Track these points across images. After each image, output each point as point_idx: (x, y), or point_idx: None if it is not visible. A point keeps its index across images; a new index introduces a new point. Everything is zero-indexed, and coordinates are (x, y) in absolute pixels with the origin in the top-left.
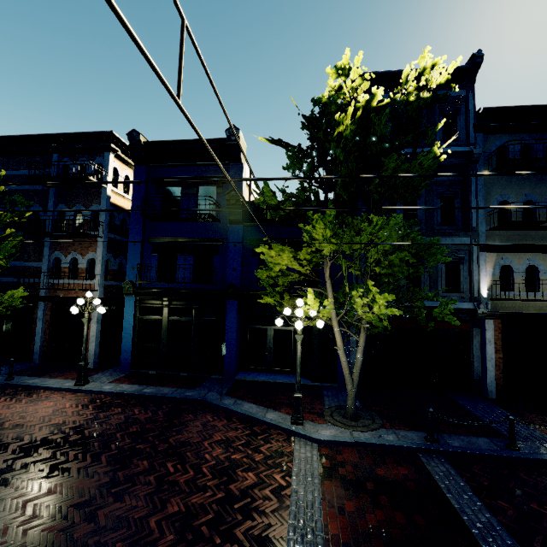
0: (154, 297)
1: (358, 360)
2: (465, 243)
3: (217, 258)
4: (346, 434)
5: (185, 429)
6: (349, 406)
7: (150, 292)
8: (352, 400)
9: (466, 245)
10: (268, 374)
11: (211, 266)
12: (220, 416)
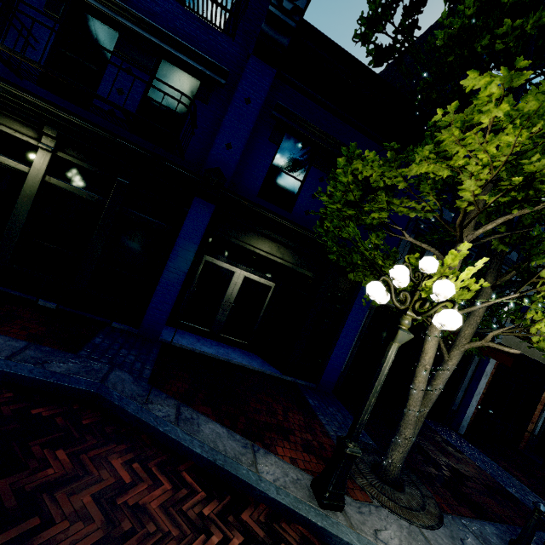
0: (18, 114)
1: (436, 391)
2: (512, 258)
3: (201, 108)
4: (423, 543)
5: (40, 540)
6: (395, 462)
7: (12, 95)
8: (404, 454)
9: (513, 261)
10: (214, 343)
11: (196, 109)
12: (147, 461)
